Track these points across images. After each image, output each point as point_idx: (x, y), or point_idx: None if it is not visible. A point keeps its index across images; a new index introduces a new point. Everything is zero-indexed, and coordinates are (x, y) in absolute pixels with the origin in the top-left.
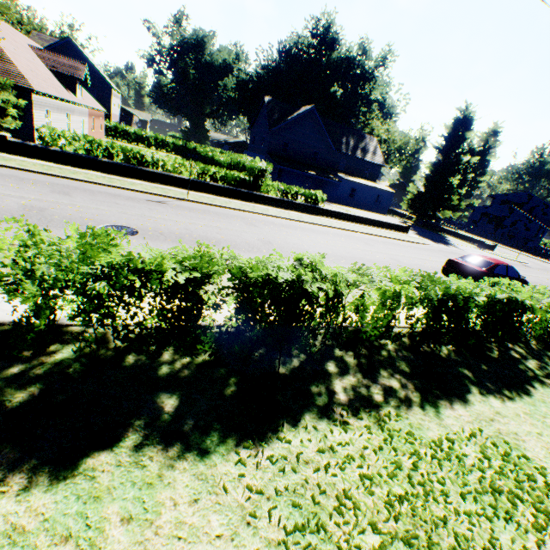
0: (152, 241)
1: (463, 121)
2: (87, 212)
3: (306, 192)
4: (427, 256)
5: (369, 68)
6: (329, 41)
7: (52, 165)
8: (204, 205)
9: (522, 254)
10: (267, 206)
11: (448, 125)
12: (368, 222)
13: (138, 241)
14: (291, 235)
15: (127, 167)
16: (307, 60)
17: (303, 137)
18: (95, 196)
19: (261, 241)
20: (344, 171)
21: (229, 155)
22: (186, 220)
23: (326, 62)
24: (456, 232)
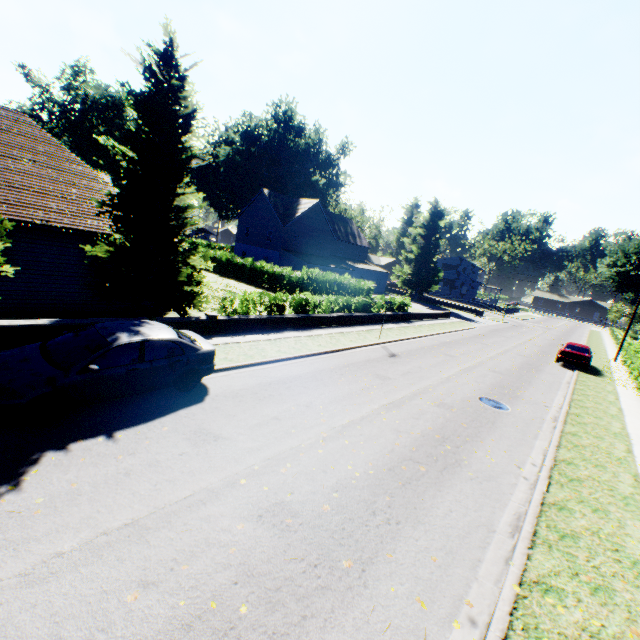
0: (514, 404)
1: (438, 214)
2: (447, 393)
3: (399, 302)
4: (506, 342)
5: (333, 156)
6: (296, 129)
7: (269, 337)
8: (395, 344)
9: (485, 311)
10: (389, 324)
11: (427, 217)
12: (432, 316)
13: (517, 408)
14: (473, 356)
15: (304, 317)
16: (277, 146)
17: (310, 229)
18: (387, 369)
19: (498, 373)
20: (343, 257)
21: (303, 270)
22: (450, 371)
23: (293, 147)
24: (449, 303)
